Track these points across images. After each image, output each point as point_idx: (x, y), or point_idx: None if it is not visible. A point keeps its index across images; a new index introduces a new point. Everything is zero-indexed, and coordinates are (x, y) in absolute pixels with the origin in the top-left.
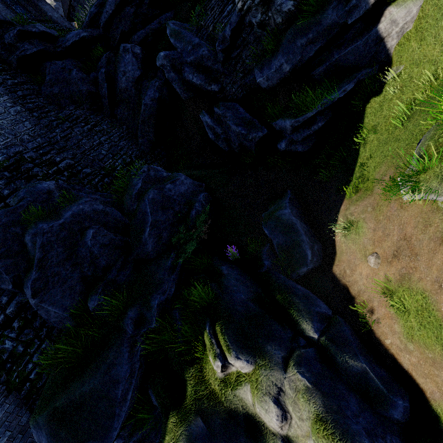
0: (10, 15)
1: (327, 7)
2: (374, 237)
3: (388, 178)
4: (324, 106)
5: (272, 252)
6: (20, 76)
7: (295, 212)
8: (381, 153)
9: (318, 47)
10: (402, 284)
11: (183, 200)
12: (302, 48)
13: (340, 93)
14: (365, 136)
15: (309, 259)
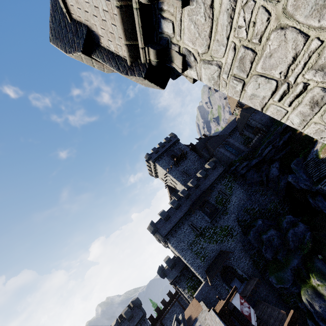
0: (234, 158)
1: None
2: None
3: None
4: None
5: None
6: (240, 179)
7: None
8: None
9: None
10: None
11: (301, 234)
12: None
13: None
14: None
15: None
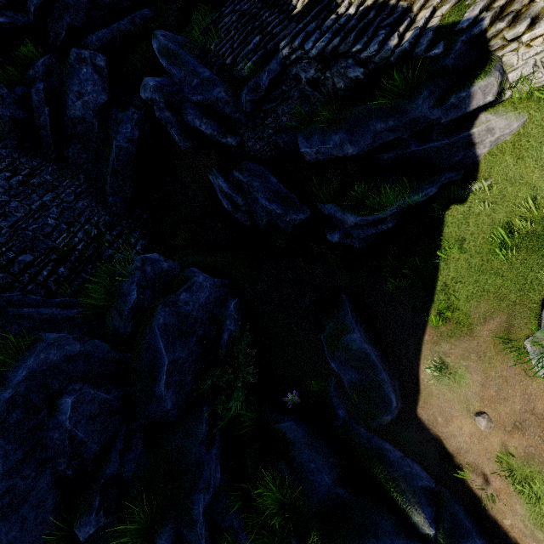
0: None
1: (416, 96)
2: (483, 394)
3: (498, 326)
4: (399, 207)
5: (340, 389)
6: None
7: (363, 334)
8: (475, 282)
9: (398, 137)
10: (529, 463)
11: (206, 315)
12: (375, 133)
13: (421, 197)
14: (446, 249)
15: (393, 406)
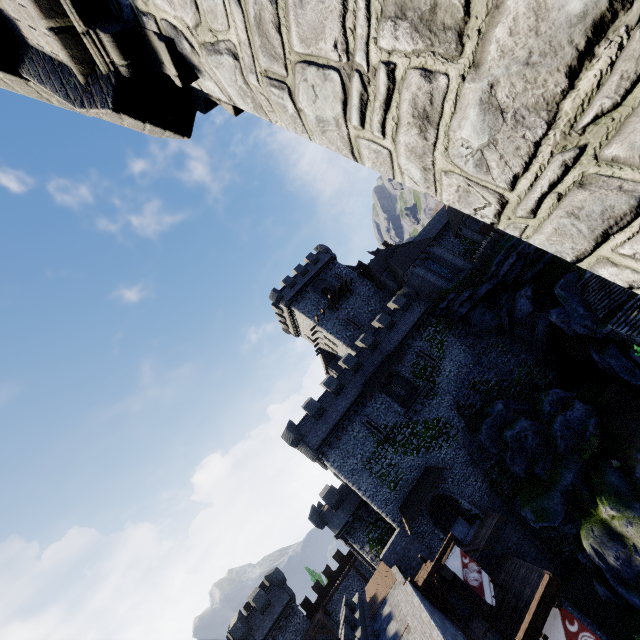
0: (445, 284)
1: None
2: None
3: None
4: None
5: None
6: (459, 325)
7: None
8: None
9: None
10: None
11: (579, 422)
12: None
13: None
14: None
15: None
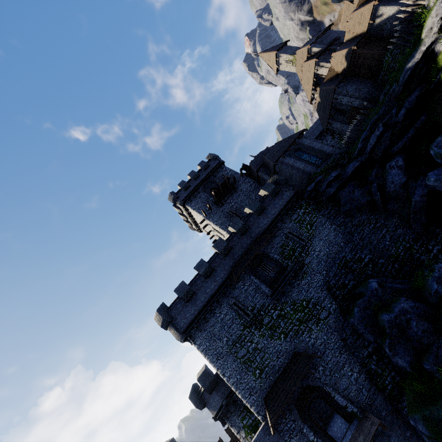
0: (314, 169)
1: None
2: None
3: None
4: None
5: None
6: (328, 206)
7: None
8: None
9: None
10: None
11: None
12: None
13: None
14: None
15: None
